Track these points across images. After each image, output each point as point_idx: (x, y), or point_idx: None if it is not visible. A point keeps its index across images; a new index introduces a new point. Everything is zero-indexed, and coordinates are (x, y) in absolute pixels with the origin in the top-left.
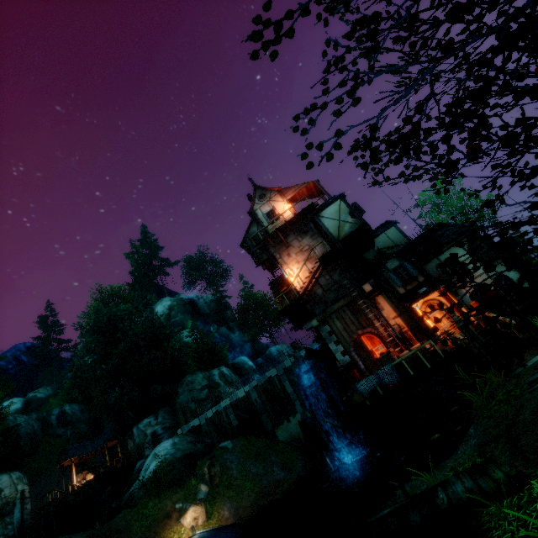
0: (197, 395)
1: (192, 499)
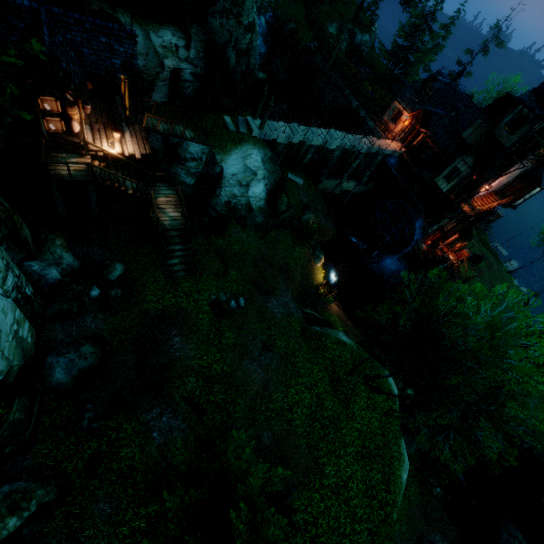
0: (241, 40)
1: (311, 245)
